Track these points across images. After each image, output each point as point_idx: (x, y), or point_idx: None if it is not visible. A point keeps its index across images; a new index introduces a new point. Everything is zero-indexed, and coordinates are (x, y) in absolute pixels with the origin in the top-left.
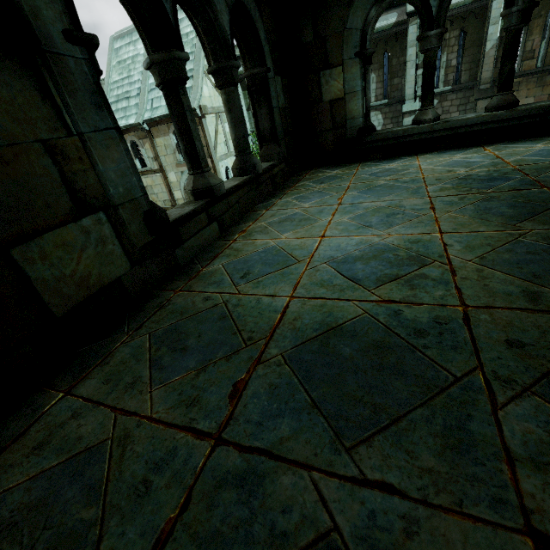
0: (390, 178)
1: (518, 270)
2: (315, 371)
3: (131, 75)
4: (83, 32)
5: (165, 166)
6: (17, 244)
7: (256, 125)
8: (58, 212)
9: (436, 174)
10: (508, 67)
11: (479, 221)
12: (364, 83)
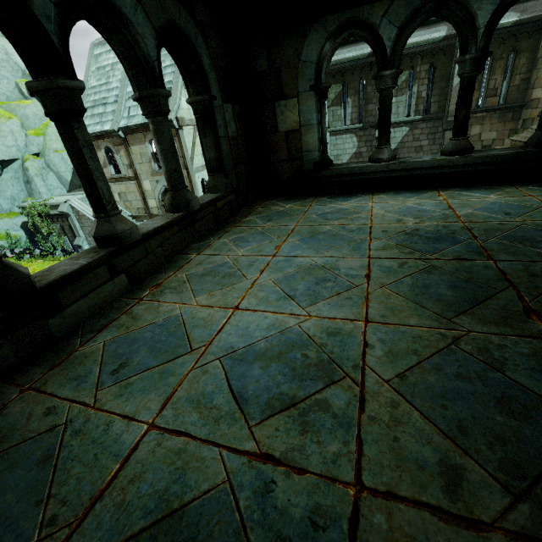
0: (338, 222)
1: (442, 411)
2: None
3: (109, 81)
4: None
5: (140, 174)
6: None
7: None
8: None
9: (385, 223)
10: (462, 113)
11: (412, 306)
12: (320, 117)
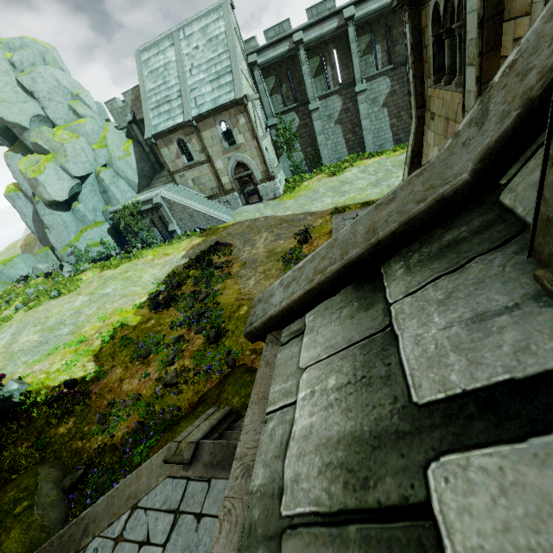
0: None
1: None
2: None
3: (166, 81)
4: None
5: (212, 156)
6: None
7: (414, 69)
8: None
9: None
10: None
11: None
12: None
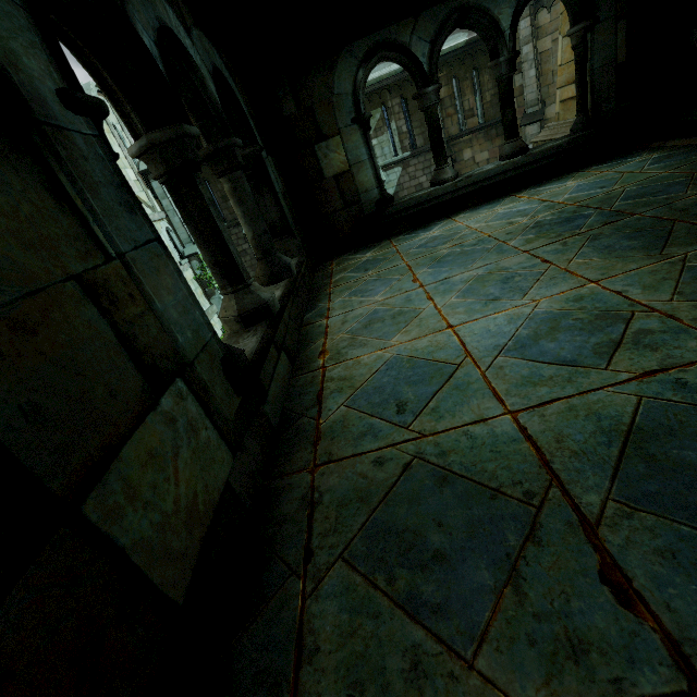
0: (450, 245)
1: None
2: (693, 502)
3: None
4: (85, 94)
5: None
6: (88, 489)
7: None
8: (128, 400)
9: (499, 229)
10: (510, 114)
11: (617, 260)
12: (369, 151)
